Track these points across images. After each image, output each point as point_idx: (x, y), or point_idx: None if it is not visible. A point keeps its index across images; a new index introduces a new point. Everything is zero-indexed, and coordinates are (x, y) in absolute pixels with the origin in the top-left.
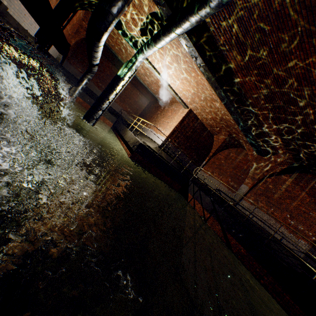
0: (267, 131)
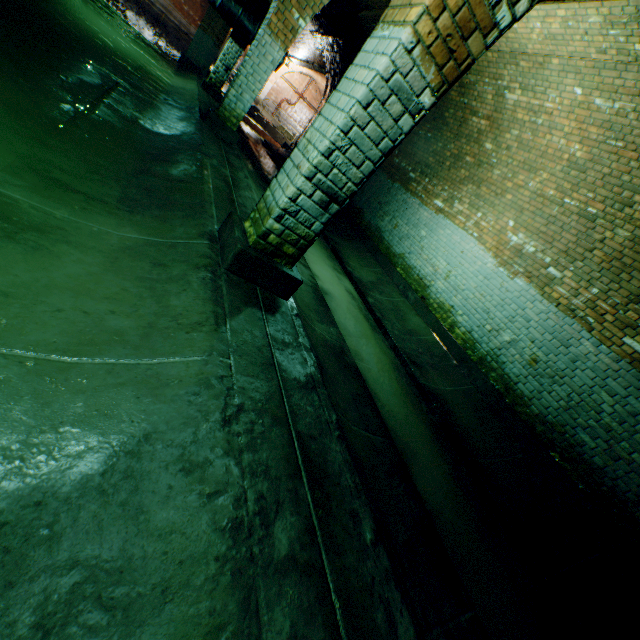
0: None
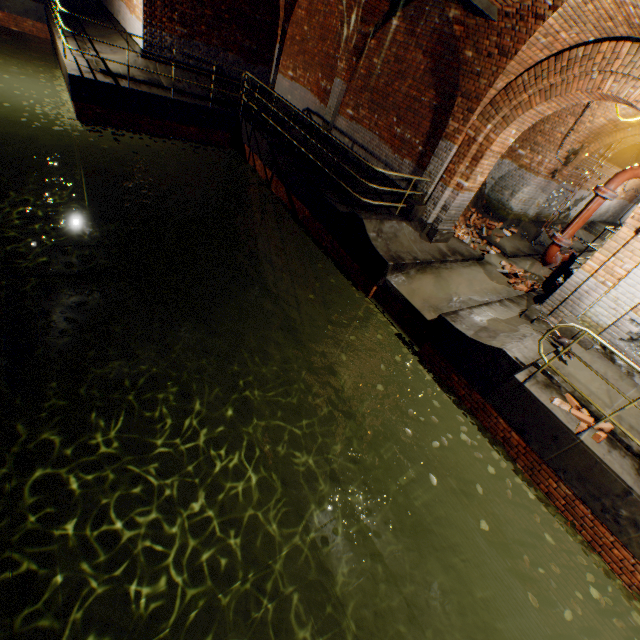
0: None
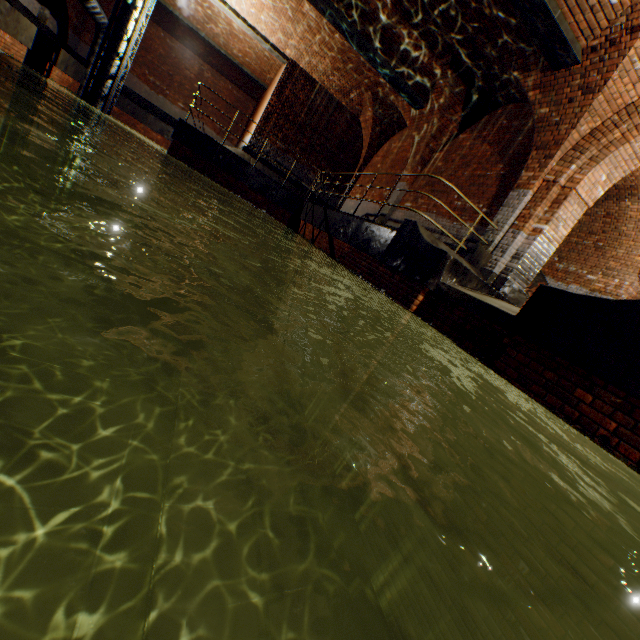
0: (385, 20)
